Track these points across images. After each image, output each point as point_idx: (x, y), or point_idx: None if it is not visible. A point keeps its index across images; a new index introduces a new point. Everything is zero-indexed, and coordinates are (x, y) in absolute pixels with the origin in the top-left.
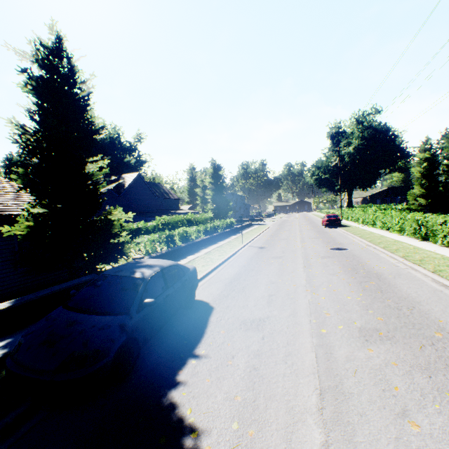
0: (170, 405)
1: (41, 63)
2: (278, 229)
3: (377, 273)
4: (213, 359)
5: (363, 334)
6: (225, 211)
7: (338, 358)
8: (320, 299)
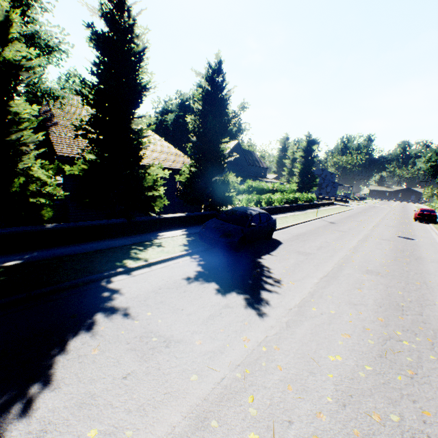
0: (258, 261)
1: (208, 79)
2: (358, 213)
3: (420, 257)
4: (278, 257)
5: (367, 271)
6: (309, 186)
7: (343, 272)
8: (354, 256)
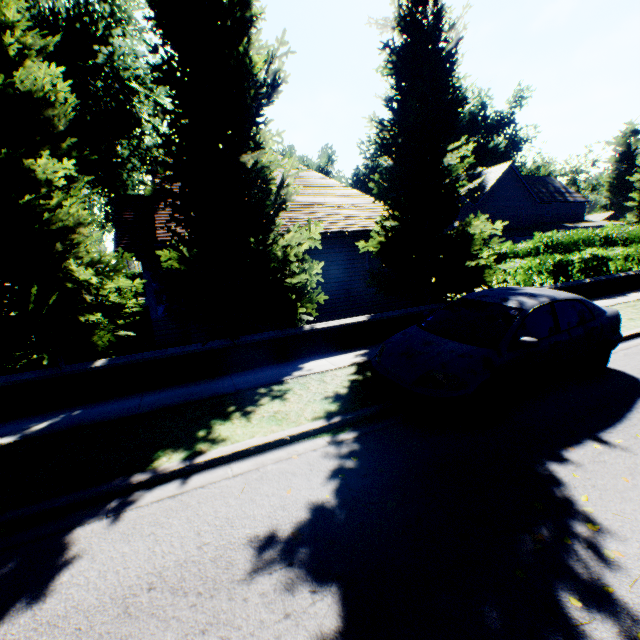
0: (549, 477)
1: (402, 25)
2: None
3: None
4: (639, 458)
5: None
6: None
7: None
8: None
